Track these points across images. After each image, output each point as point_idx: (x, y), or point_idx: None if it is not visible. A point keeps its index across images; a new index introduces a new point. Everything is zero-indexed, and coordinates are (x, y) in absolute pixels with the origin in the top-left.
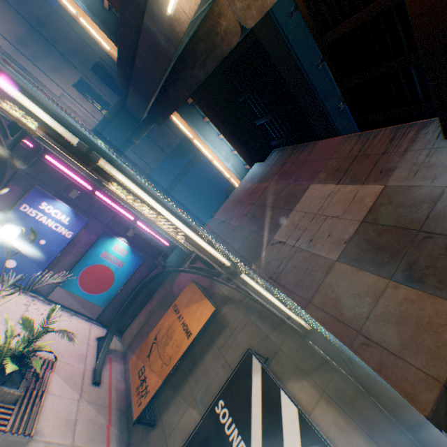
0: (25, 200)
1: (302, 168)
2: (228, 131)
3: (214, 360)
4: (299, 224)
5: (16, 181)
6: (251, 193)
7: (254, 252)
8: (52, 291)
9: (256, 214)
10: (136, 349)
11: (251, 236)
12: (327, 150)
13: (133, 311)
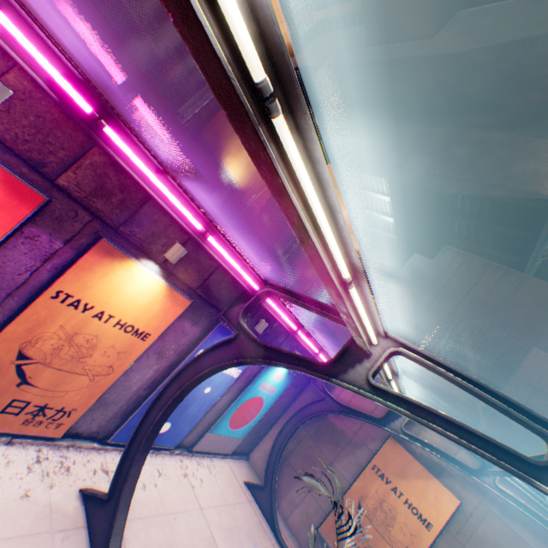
0: (202, 343)
1: (509, 310)
2: (411, 218)
3: (449, 547)
4: (529, 402)
5: (195, 318)
6: (425, 308)
7: (465, 414)
8: (199, 439)
9: (448, 351)
10: (292, 489)
11: (451, 385)
12: (545, 300)
13: (264, 431)
